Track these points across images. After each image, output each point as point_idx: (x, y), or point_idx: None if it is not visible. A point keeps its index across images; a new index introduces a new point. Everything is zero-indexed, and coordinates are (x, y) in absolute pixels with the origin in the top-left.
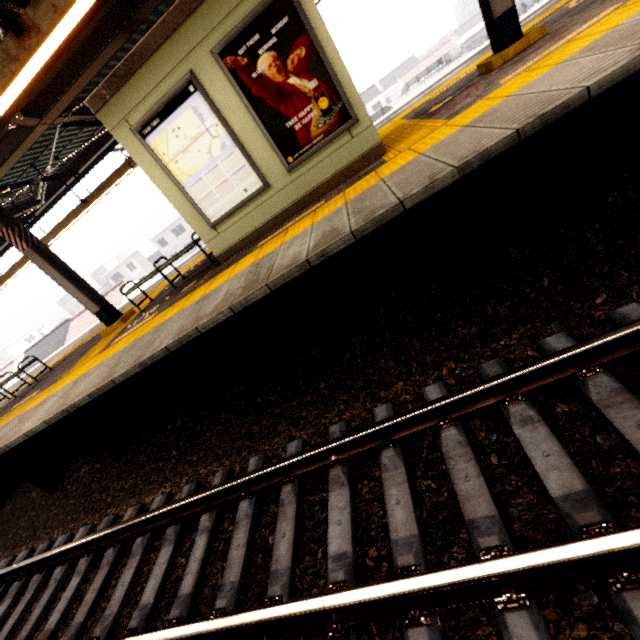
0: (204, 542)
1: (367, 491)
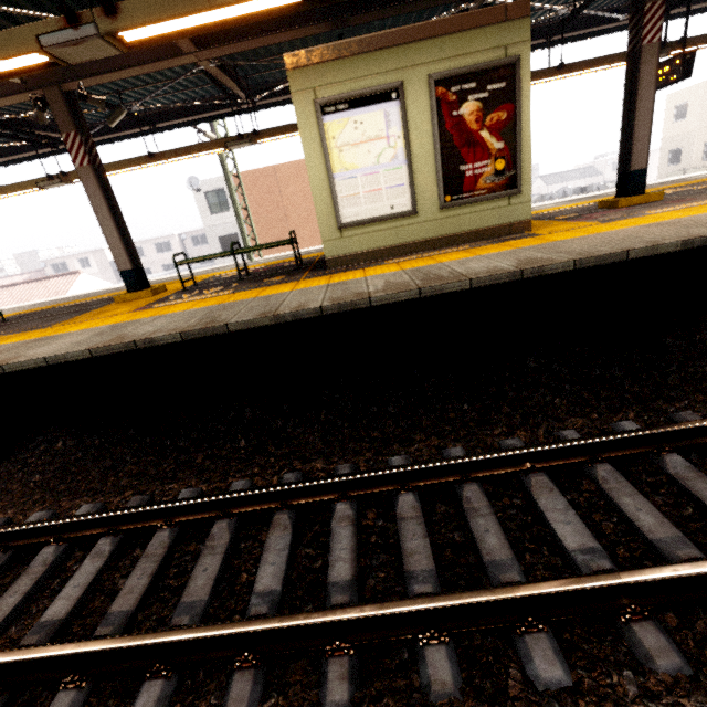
0: (350, 531)
1: (586, 499)
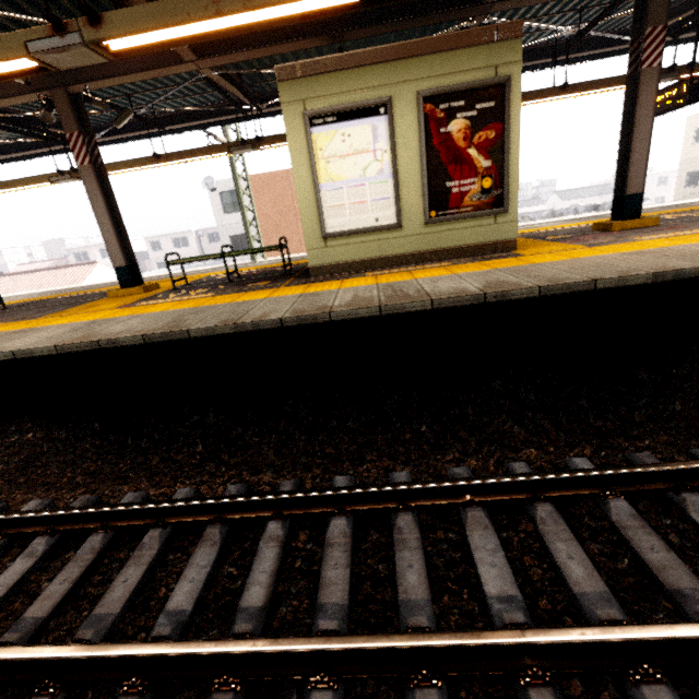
0: (275, 552)
1: (520, 540)
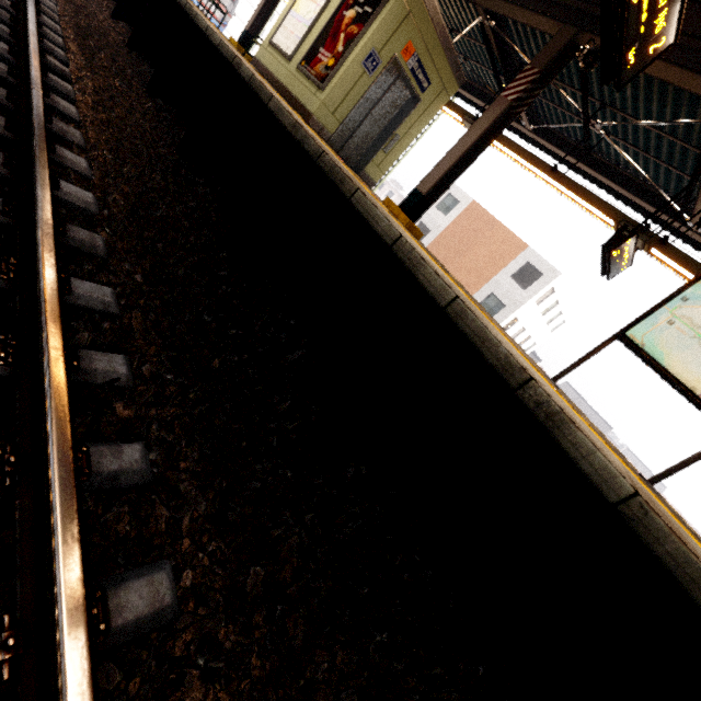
0: None
1: None
